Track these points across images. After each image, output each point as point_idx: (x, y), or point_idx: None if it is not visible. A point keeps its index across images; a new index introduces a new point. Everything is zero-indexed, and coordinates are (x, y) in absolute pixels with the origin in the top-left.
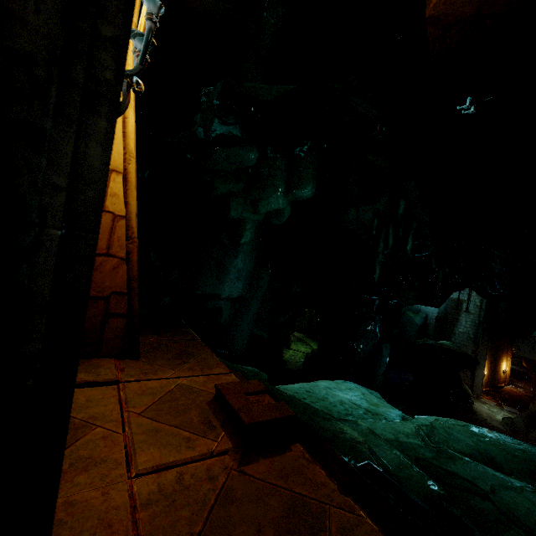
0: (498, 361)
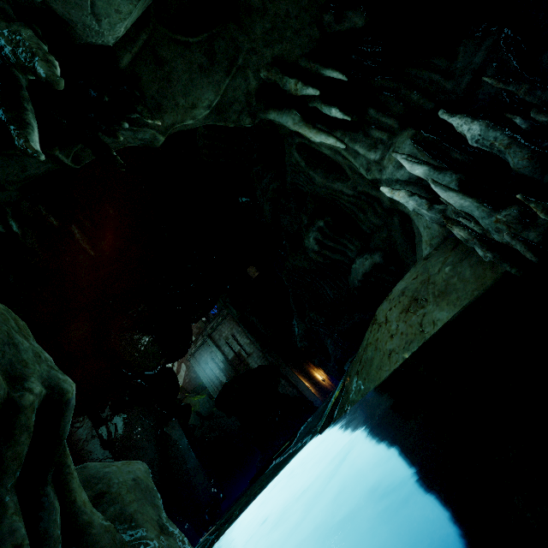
0: (310, 374)
